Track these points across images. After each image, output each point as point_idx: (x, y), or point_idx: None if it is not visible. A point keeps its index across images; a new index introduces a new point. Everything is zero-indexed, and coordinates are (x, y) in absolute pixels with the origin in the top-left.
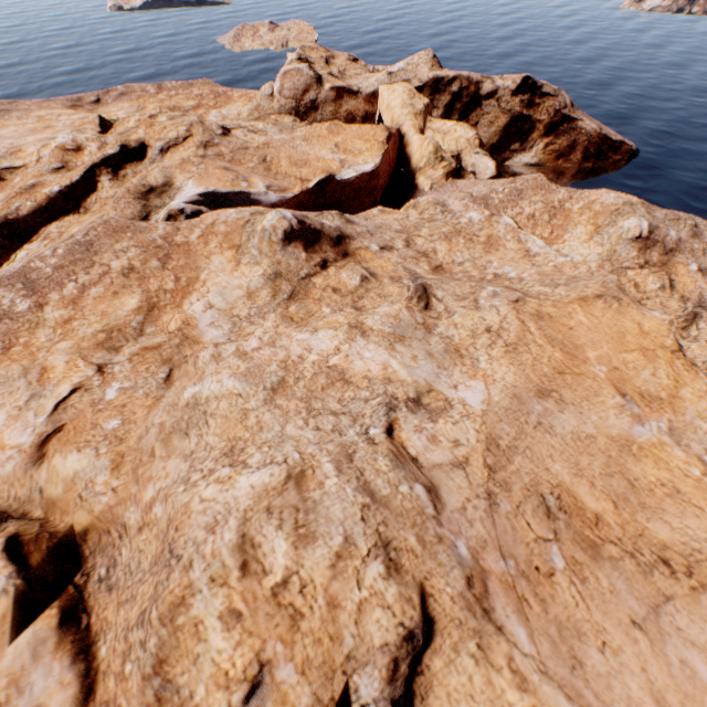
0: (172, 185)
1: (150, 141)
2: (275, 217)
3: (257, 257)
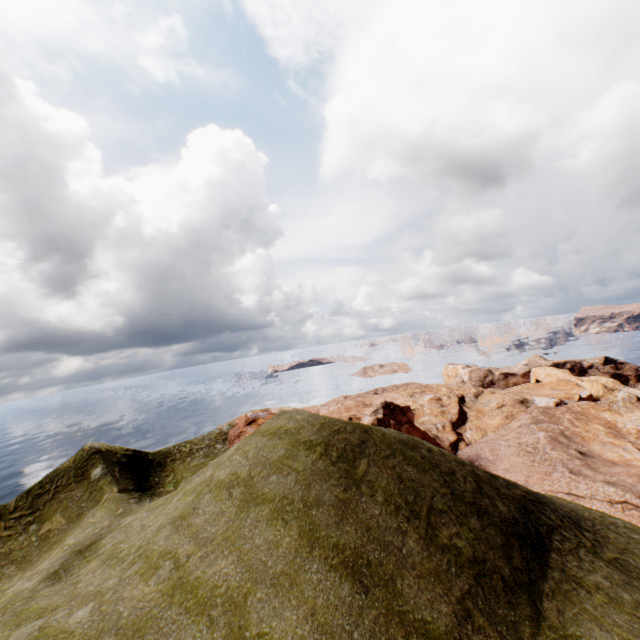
0: (526, 399)
1: (464, 394)
2: (624, 393)
3: (627, 410)
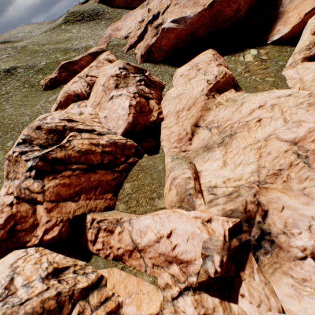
0: None
1: None
2: None
3: None
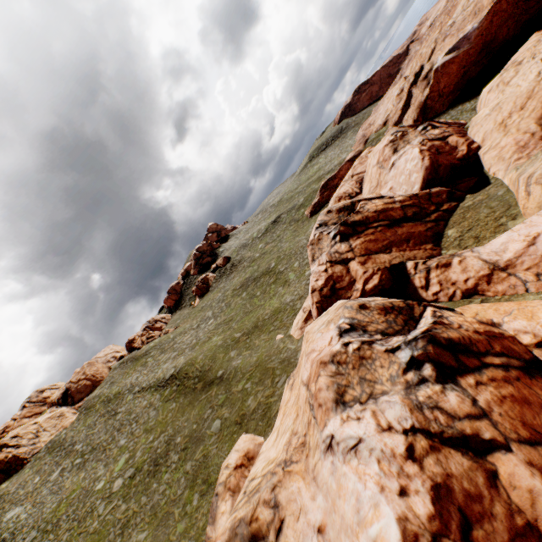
0: None
1: None
2: None
3: None
